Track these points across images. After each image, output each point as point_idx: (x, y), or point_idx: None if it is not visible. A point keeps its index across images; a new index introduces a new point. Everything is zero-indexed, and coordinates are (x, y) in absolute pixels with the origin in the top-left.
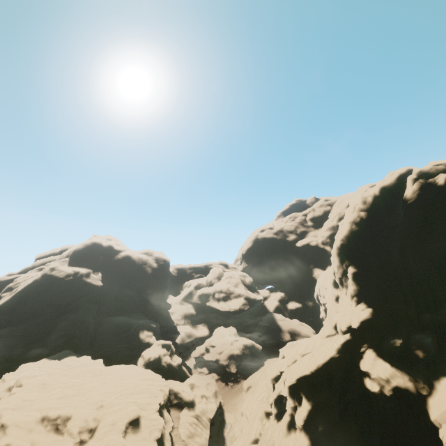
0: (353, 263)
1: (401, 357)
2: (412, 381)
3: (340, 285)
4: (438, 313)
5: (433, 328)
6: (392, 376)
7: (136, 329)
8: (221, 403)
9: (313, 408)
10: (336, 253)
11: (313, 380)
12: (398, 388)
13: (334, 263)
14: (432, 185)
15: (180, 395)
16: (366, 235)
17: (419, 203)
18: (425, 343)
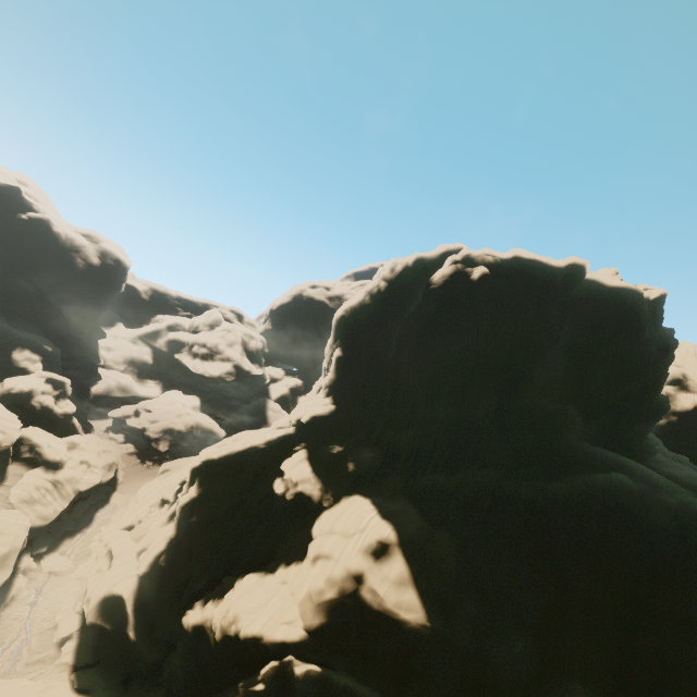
0: (343, 345)
1: (331, 466)
2: (322, 491)
3: (327, 372)
4: (403, 433)
5: (388, 447)
6: (304, 481)
7: (12, 344)
8: (119, 481)
9: (199, 497)
10: (334, 326)
11: (218, 466)
12: (302, 494)
13: (329, 340)
14: (466, 276)
15: (41, 450)
16: (374, 314)
17: (441, 292)
18: (363, 457)
